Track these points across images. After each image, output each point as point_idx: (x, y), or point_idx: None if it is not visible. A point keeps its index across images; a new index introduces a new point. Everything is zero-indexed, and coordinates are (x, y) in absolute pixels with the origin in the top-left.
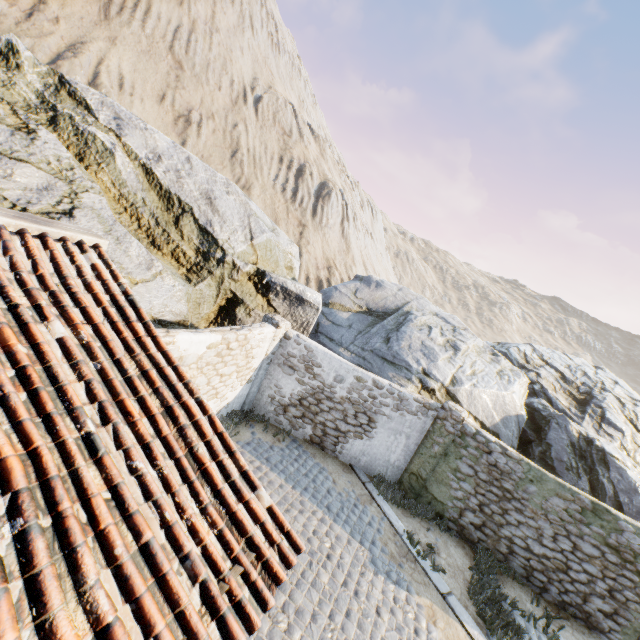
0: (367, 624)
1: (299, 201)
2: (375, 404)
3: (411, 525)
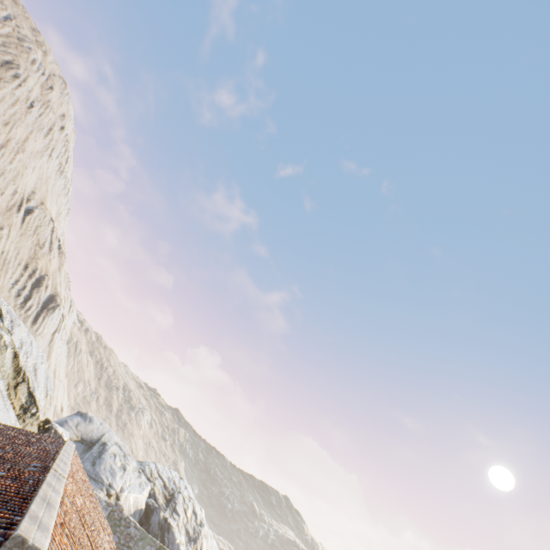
0: None
1: (27, 308)
2: None
3: None
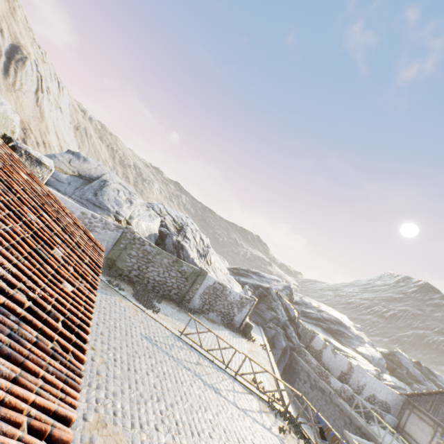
0: (97, 304)
1: None
2: (92, 226)
3: (108, 279)
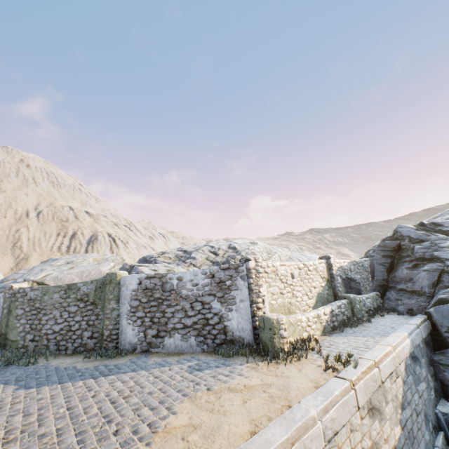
0: None
1: (73, 250)
2: None
3: None
